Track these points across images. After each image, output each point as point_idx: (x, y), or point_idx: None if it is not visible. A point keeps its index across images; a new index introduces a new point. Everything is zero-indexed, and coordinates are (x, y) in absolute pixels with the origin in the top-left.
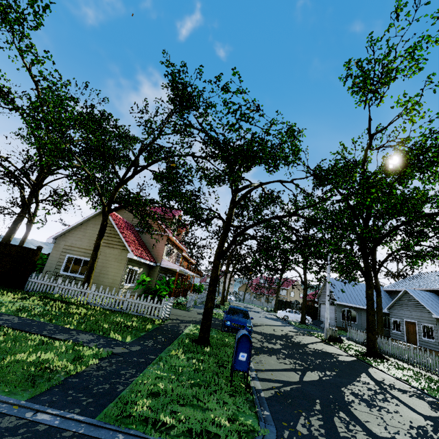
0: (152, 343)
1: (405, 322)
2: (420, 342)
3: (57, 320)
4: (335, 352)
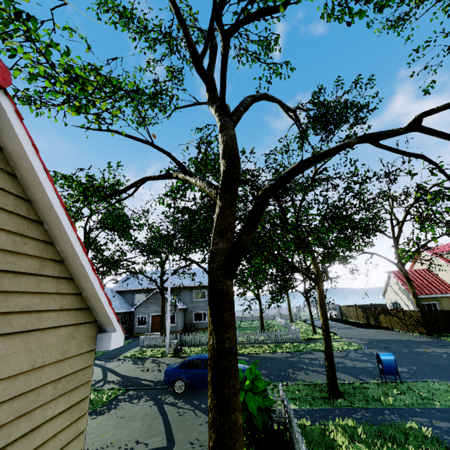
0: (388, 415)
1: (151, 316)
2: None
3: None
4: None
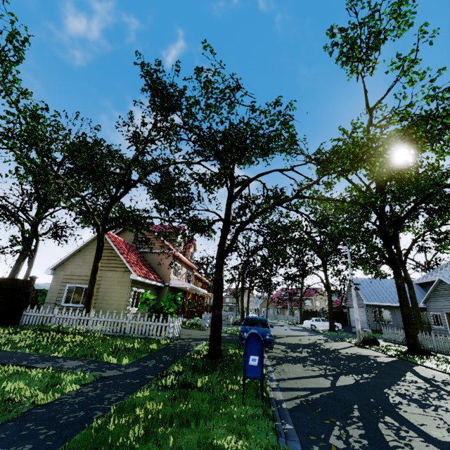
0: (154, 363)
1: (445, 314)
2: None
3: (45, 350)
4: (371, 355)
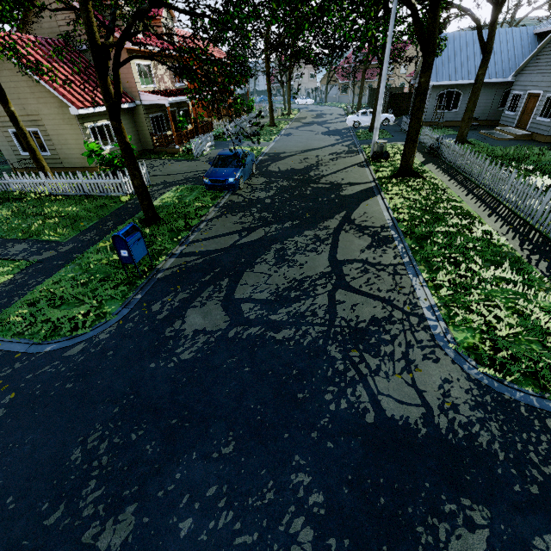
0: (92, 236)
1: (527, 95)
2: (530, 125)
3: (2, 231)
4: (351, 182)
